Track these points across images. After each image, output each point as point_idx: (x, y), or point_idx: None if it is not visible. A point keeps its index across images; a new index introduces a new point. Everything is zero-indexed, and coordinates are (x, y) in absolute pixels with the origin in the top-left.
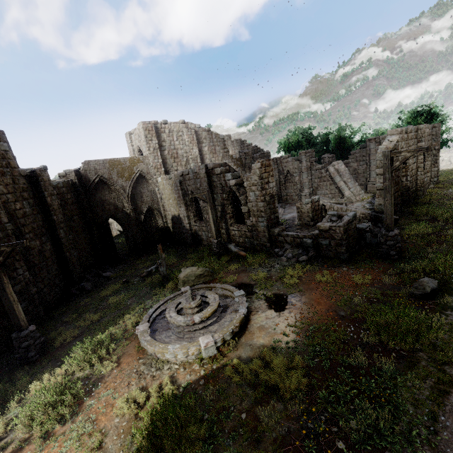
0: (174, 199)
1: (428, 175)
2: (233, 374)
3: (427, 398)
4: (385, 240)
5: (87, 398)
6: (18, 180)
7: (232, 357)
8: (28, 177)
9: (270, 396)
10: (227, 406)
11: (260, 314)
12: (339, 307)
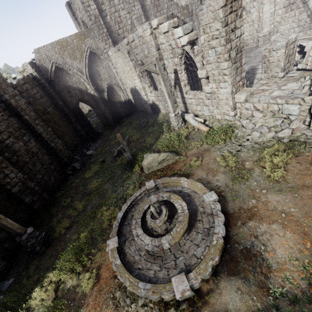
0: (127, 72)
1: None
2: None
3: None
4: None
5: None
6: None
7: (216, 307)
8: None
9: None
10: None
11: (242, 229)
12: None
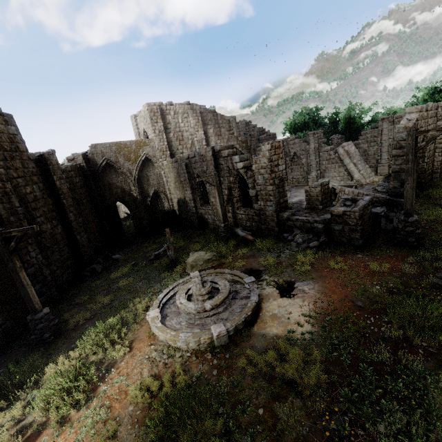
0: (180, 182)
1: None
2: (248, 366)
3: None
4: (403, 226)
5: (101, 384)
6: (27, 164)
7: (245, 346)
8: (37, 161)
9: (287, 390)
10: (243, 400)
11: (272, 302)
12: (356, 297)
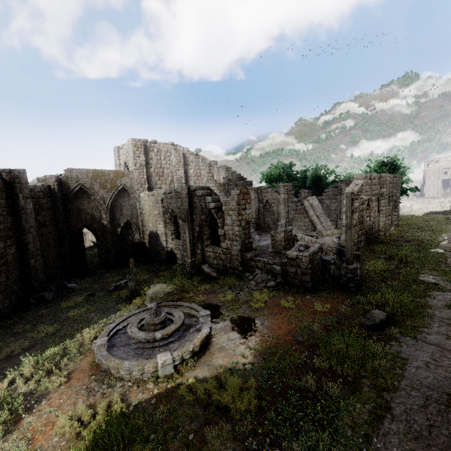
0: (154, 215)
1: (390, 218)
2: (187, 394)
3: (364, 422)
4: (345, 272)
5: (26, 415)
6: None
7: (189, 376)
8: (4, 177)
9: (220, 416)
10: (176, 426)
11: (223, 335)
12: (298, 333)
